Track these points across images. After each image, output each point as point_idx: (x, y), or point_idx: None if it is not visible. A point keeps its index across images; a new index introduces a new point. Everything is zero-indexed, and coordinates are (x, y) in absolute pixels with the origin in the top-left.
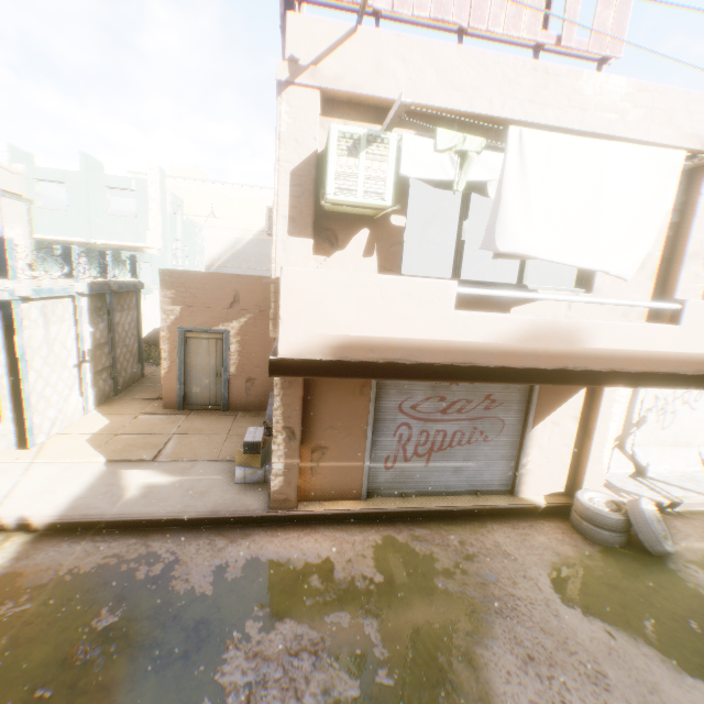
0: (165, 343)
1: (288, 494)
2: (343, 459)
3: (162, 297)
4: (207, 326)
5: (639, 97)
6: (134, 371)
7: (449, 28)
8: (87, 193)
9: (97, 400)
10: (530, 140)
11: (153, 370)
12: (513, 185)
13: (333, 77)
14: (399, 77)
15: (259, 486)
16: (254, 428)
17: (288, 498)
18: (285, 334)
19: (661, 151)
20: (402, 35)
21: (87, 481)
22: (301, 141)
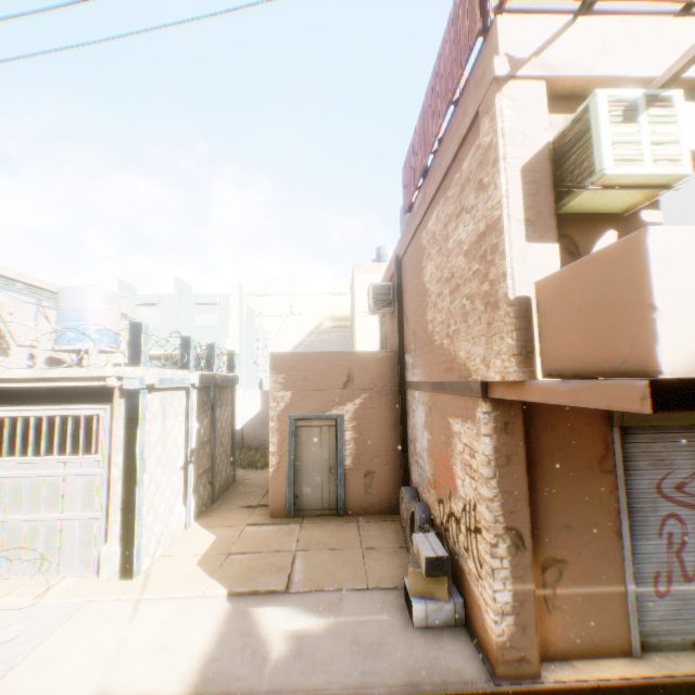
0: (274, 435)
1: (524, 647)
2: (591, 579)
3: (272, 383)
4: (319, 411)
5: None
6: (227, 474)
7: (667, 11)
8: (177, 310)
9: (196, 511)
10: None
11: (241, 473)
12: None
13: (559, 64)
14: (630, 58)
15: (451, 631)
16: (422, 535)
17: (525, 656)
18: (666, 336)
19: None
20: (624, 19)
21: (211, 627)
22: (529, 134)
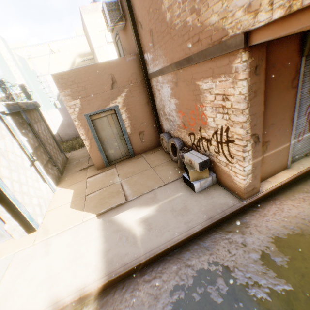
0: (80, 129)
1: (254, 184)
2: (277, 145)
3: (63, 97)
4: (102, 107)
5: None
6: (62, 158)
7: None
8: None
9: (54, 182)
10: None
11: (69, 154)
12: None
13: None
14: None
15: (213, 188)
16: (189, 153)
17: (254, 187)
18: None
19: None
20: None
21: (97, 236)
22: None
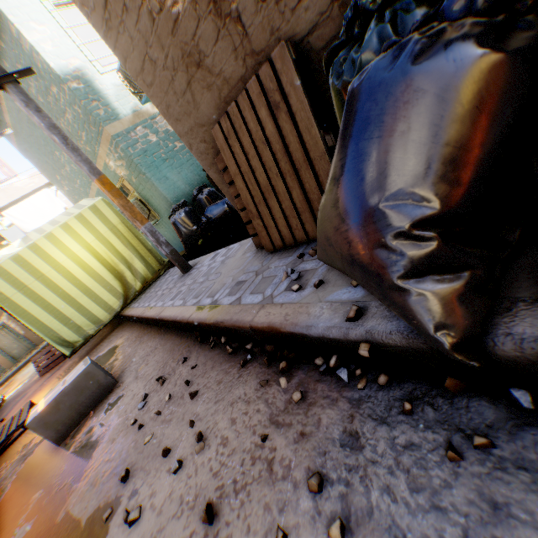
0: None
1: None
2: None
3: None
4: None
5: (35, 176)
6: None
7: None
8: None
9: None
10: (10, 212)
11: None
12: (17, 221)
13: None
14: None
15: None
16: None
17: None
18: None
19: (42, 191)
20: None
21: None
22: None
